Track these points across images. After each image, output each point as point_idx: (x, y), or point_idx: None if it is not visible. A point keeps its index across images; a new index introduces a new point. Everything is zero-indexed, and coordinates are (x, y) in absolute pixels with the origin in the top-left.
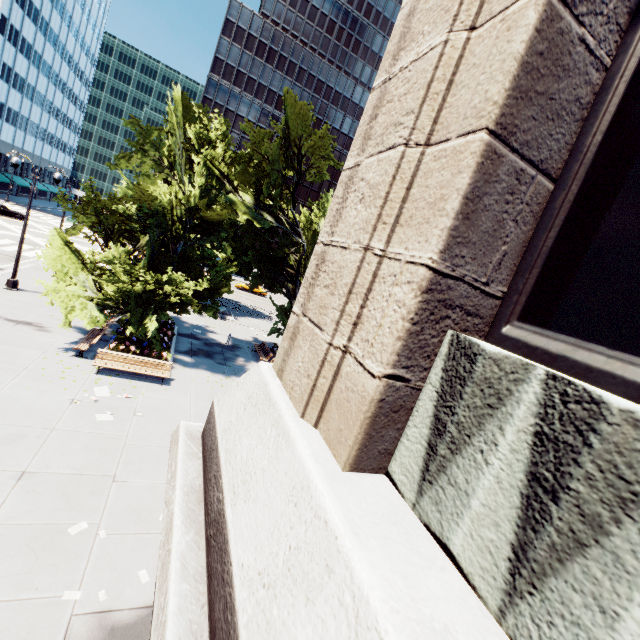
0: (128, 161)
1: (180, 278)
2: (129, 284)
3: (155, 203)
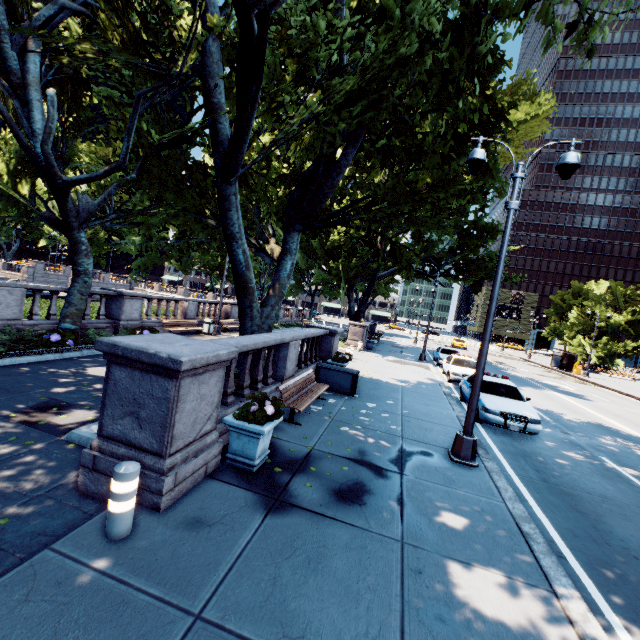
0: (595, 308)
1: (628, 344)
2: (609, 348)
3: (612, 320)
